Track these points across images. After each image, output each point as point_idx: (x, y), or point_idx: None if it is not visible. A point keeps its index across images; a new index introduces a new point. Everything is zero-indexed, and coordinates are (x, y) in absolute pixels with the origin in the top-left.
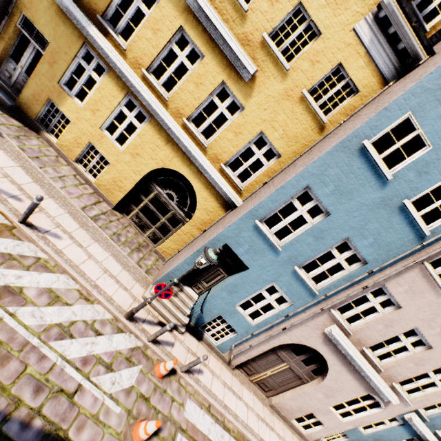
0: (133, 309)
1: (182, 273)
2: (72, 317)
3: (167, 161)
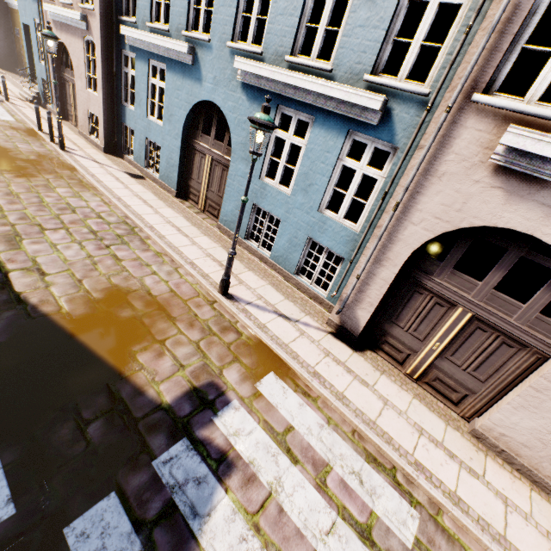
0: None
1: (29, 68)
2: None
3: None
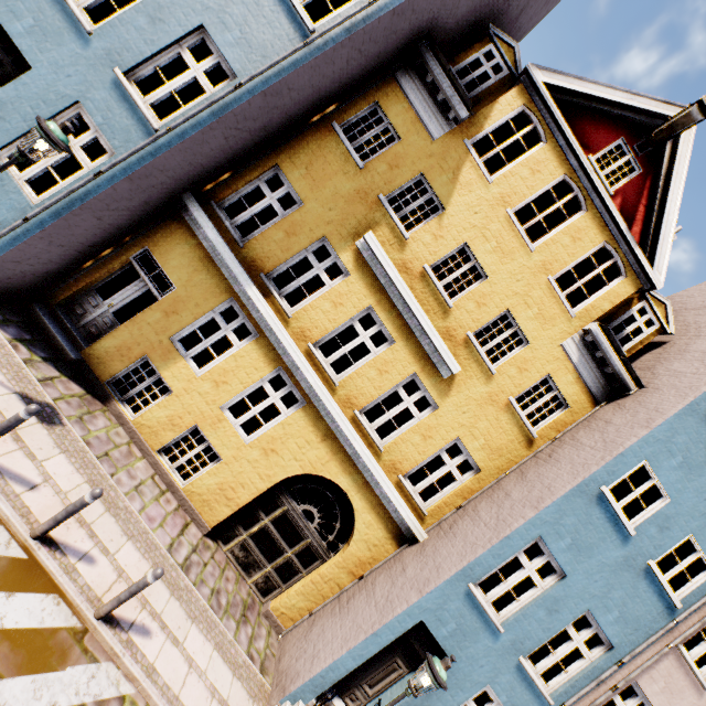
0: None
1: (339, 675)
2: None
3: (318, 464)
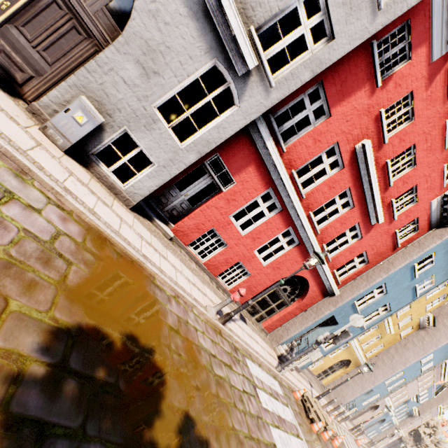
0: (354, 428)
1: (351, 401)
2: (354, 446)
3: (347, 357)
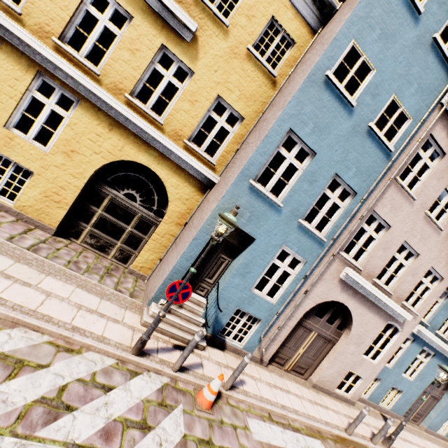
0: (142, 336)
1: (181, 274)
2: (57, 381)
3: (116, 152)
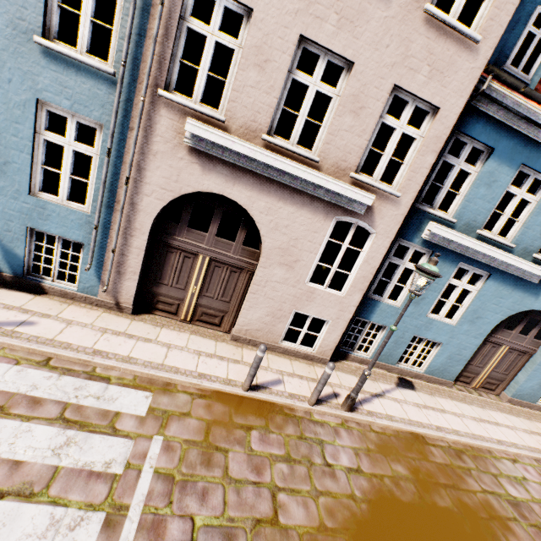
0: None
1: None
2: None
3: None
